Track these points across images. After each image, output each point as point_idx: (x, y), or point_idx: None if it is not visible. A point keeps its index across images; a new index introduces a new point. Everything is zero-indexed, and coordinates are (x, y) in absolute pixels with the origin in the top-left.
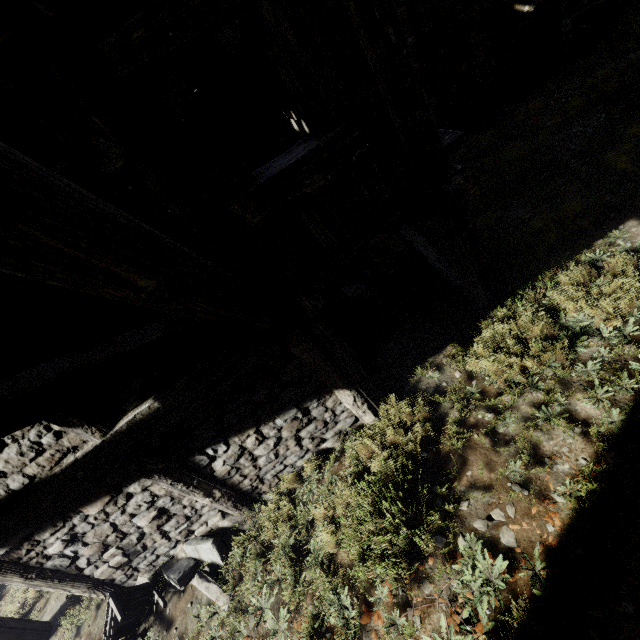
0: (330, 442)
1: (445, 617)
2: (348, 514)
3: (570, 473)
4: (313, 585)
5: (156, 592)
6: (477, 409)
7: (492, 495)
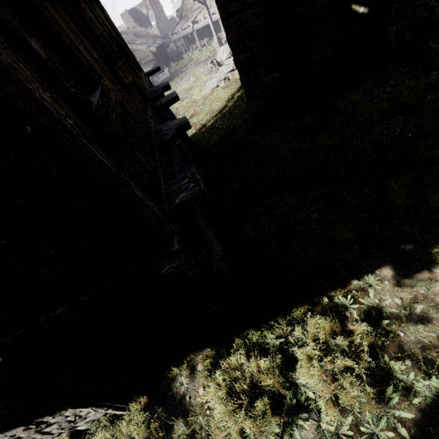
0: (84, 426)
1: None
2: None
3: None
4: None
5: None
6: None
7: None
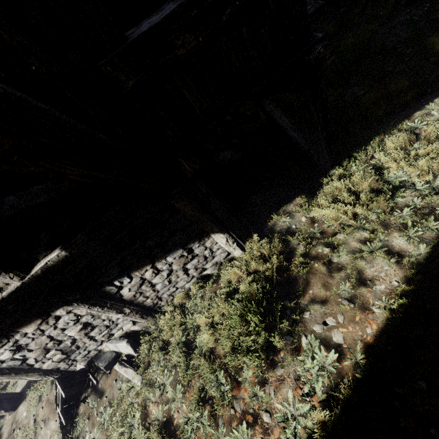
0: (209, 270)
1: (292, 391)
2: (223, 322)
3: (385, 291)
4: (199, 370)
5: (90, 374)
6: (318, 245)
7: (327, 307)
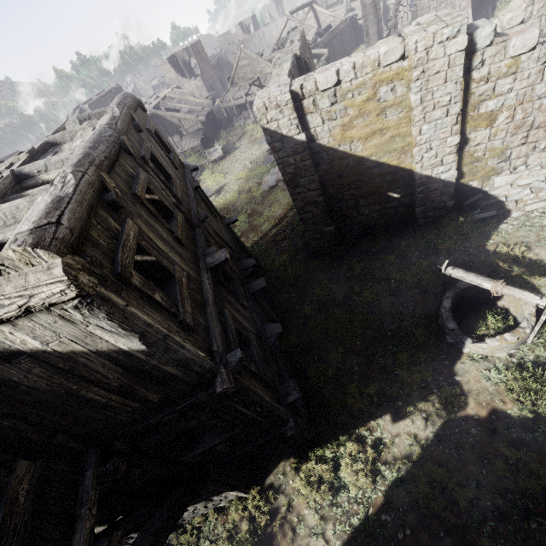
0: (223, 504)
1: None
2: None
3: None
4: None
5: None
6: (293, 511)
7: None
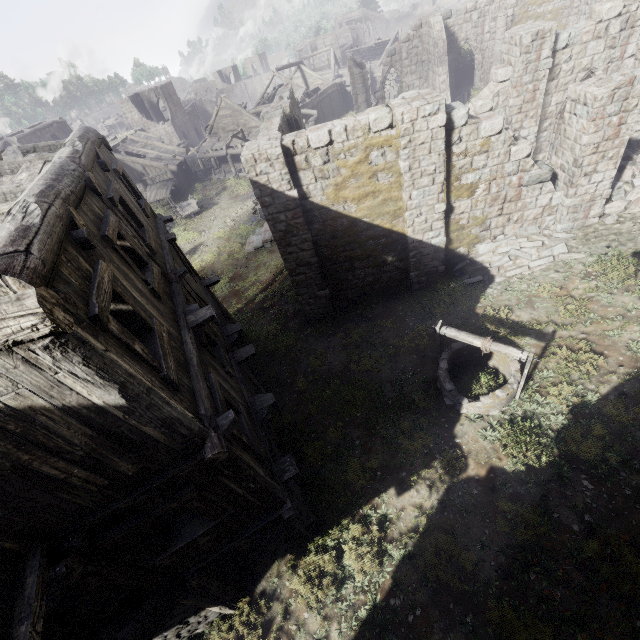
0: (201, 629)
1: None
2: None
3: None
4: None
5: None
6: (290, 619)
7: None
